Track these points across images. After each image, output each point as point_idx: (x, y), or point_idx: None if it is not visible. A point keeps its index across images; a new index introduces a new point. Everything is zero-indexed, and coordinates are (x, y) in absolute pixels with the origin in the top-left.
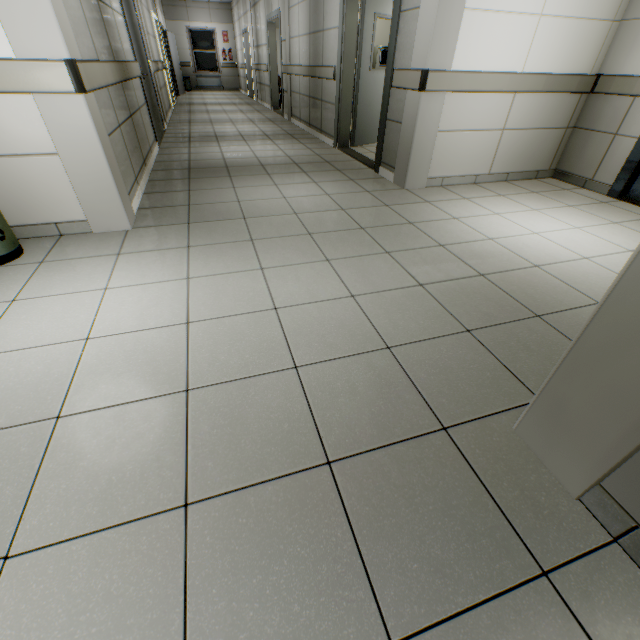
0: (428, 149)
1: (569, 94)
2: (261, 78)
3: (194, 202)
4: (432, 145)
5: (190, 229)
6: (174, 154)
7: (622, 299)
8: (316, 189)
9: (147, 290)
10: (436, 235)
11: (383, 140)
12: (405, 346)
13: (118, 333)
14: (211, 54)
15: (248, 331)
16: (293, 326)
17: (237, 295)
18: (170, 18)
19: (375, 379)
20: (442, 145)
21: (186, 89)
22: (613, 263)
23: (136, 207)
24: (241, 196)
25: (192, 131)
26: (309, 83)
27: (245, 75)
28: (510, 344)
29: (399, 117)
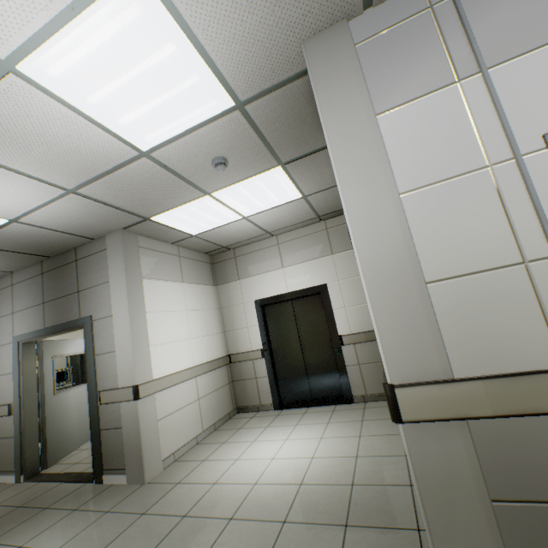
0: (155, 437)
1: (221, 367)
2: None
3: None
4: (157, 432)
5: None
6: None
7: (425, 486)
8: None
9: None
10: (217, 511)
11: (101, 448)
12: None
13: None
14: None
15: None
16: None
17: None
18: None
19: None
20: (164, 428)
21: None
22: (325, 451)
23: None
24: None
25: None
26: None
27: None
28: None
29: (117, 423)
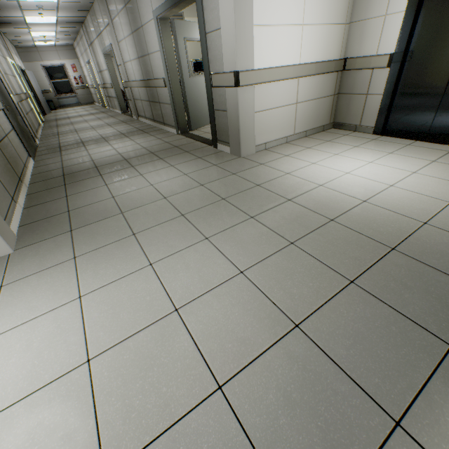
0: (251, 126)
1: (331, 73)
2: (108, 93)
3: (73, 207)
4: (253, 123)
5: (73, 237)
6: (48, 164)
7: None
8: (175, 171)
9: (36, 327)
10: (281, 191)
11: (215, 124)
12: (310, 318)
13: (5, 407)
14: (66, 81)
15: (156, 350)
16: (200, 328)
17: (134, 304)
18: (26, 60)
19: (303, 374)
20: (259, 121)
21: (51, 109)
22: (411, 185)
23: (16, 226)
24: (114, 191)
25: (61, 141)
26: (146, 92)
27: (96, 92)
28: (391, 286)
29: (224, 107)
